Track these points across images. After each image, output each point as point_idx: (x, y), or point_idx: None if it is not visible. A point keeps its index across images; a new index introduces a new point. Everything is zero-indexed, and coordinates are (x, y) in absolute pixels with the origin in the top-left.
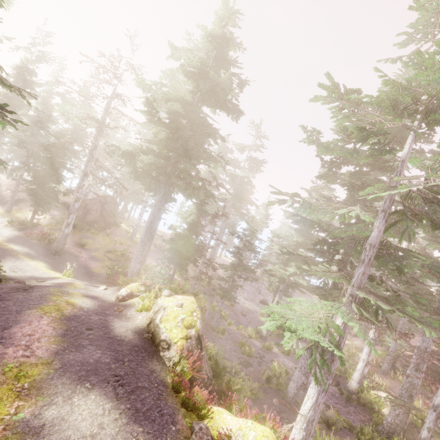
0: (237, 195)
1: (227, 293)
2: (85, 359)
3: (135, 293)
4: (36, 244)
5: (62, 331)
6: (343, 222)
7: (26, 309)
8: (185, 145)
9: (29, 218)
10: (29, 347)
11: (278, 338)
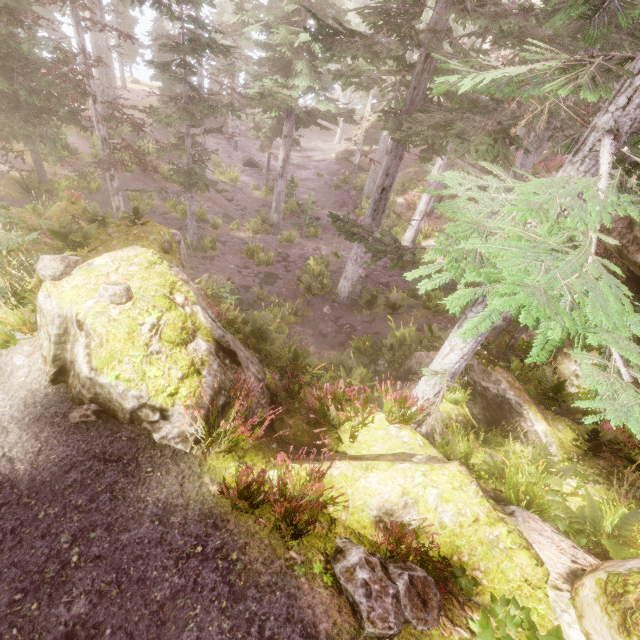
0: None
1: (195, 178)
2: None
3: None
4: None
5: None
6: None
7: None
8: None
9: None
10: None
11: (293, 218)
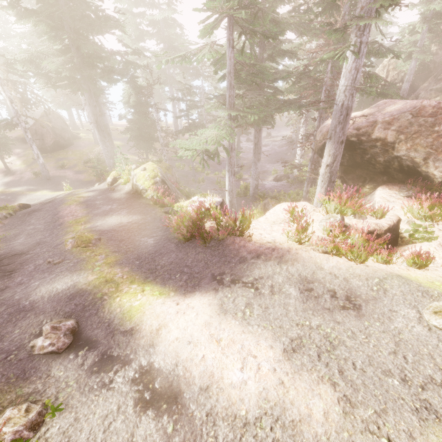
0: (170, 48)
1: None
2: (104, 210)
3: (117, 177)
4: (28, 181)
5: (85, 206)
6: (252, 44)
7: (58, 207)
8: (72, 23)
9: (2, 165)
10: (74, 215)
11: (249, 169)
